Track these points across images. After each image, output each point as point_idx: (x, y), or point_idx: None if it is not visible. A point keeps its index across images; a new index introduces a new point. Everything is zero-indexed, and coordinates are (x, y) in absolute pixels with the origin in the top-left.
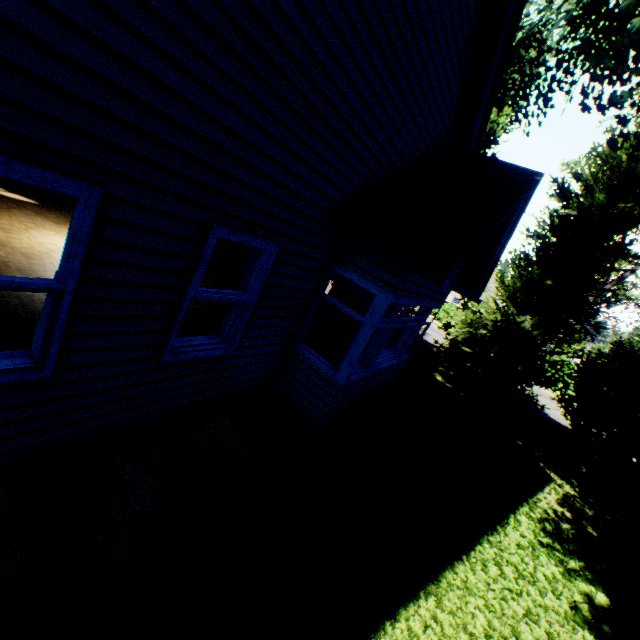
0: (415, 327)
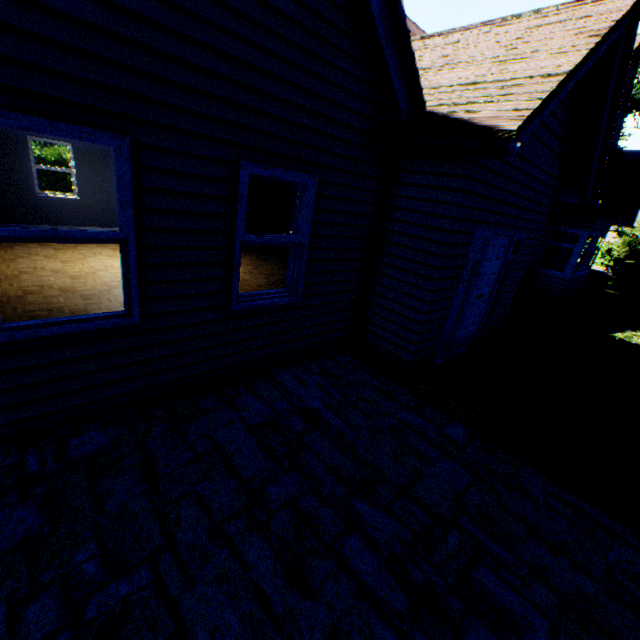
0: (592, 251)
